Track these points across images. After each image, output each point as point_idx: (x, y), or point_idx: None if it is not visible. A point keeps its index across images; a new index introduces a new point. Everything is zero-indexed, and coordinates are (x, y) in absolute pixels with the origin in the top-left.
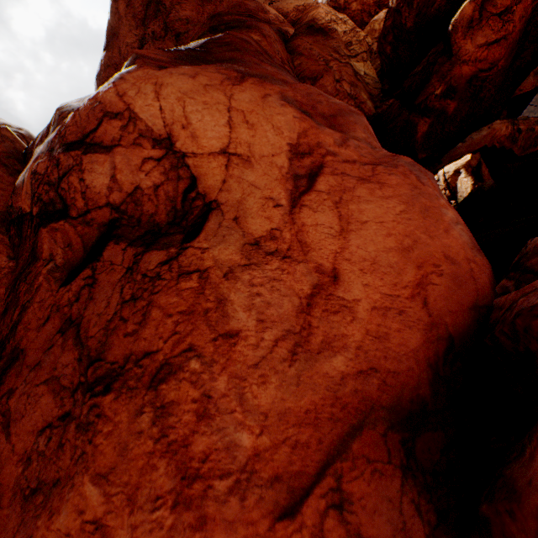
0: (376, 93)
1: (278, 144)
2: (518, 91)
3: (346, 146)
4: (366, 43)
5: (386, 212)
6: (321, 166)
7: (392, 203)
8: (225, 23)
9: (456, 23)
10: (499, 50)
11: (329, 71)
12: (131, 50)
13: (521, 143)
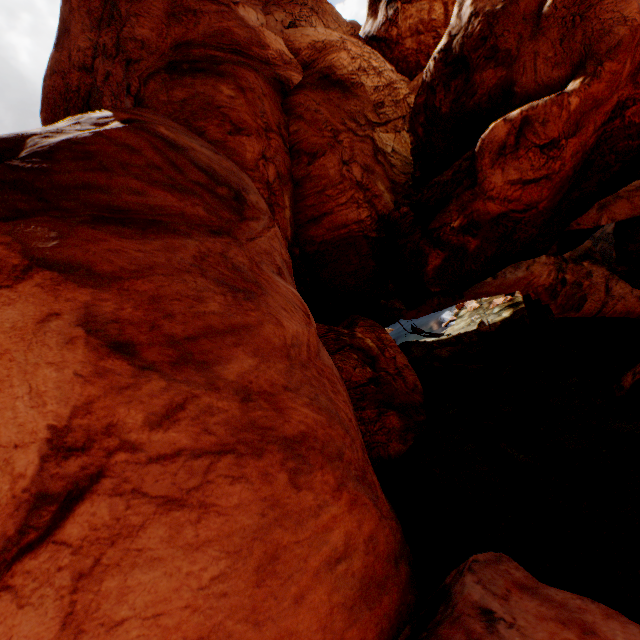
0: (402, 180)
1: (32, 424)
2: (575, 223)
3: (172, 422)
4: (408, 104)
5: (180, 584)
6: (99, 474)
7: (204, 558)
8: (192, 61)
9: (483, 144)
10: (540, 191)
11: (337, 146)
12: (84, 57)
13: (562, 300)
